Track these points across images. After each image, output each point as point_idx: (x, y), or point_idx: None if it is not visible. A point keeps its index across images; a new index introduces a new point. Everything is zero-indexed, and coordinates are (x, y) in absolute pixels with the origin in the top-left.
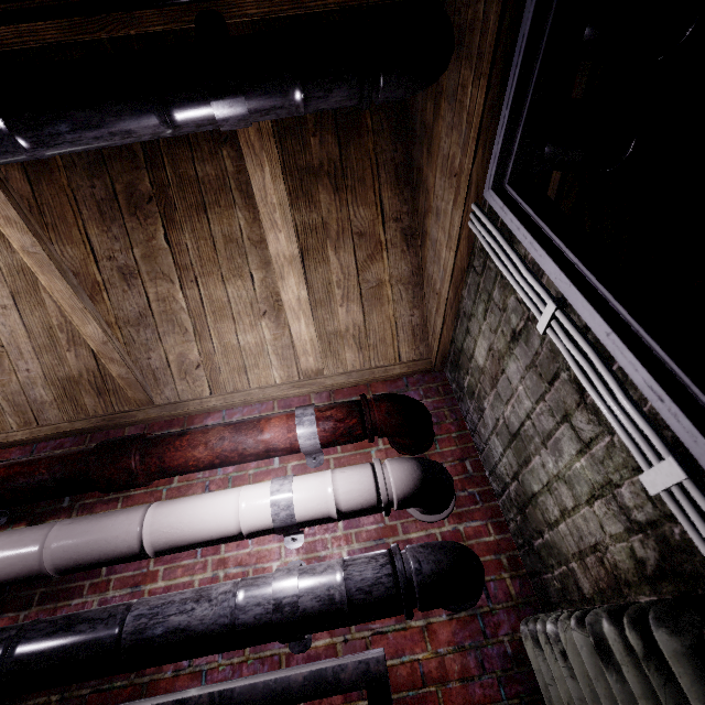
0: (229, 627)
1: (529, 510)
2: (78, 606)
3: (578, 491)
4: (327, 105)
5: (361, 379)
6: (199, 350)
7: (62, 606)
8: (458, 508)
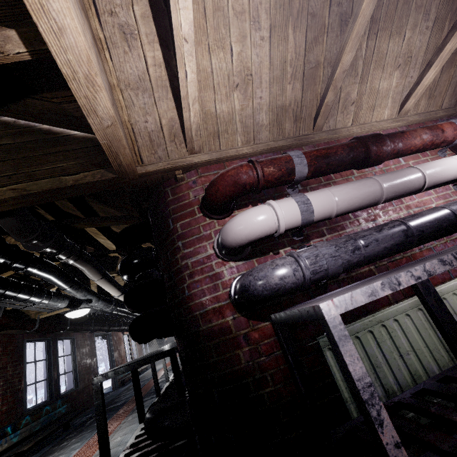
0: None
1: None
2: (351, 232)
3: None
4: None
5: (425, 118)
6: (358, 91)
7: (342, 233)
8: None
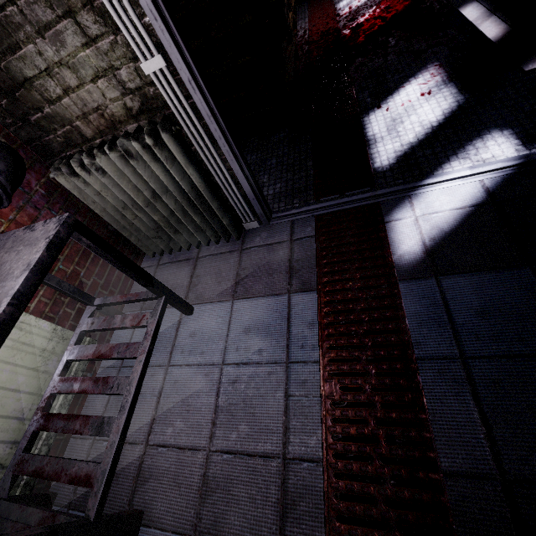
0: None
1: (22, 94)
2: None
3: (84, 74)
4: None
5: None
6: None
7: None
8: None
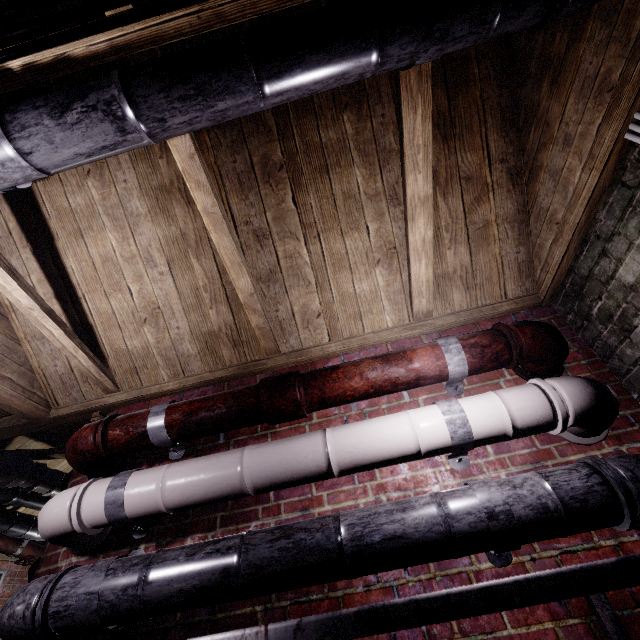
0: (445, 534)
1: None
2: (257, 527)
3: None
4: (513, 26)
5: (470, 318)
6: (320, 300)
7: (242, 527)
8: (613, 430)
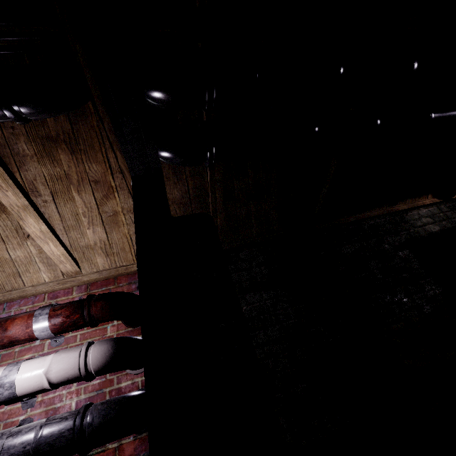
0: None
1: None
2: None
3: None
4: None
5: (109, 275)
6: None
7: None
8: None
